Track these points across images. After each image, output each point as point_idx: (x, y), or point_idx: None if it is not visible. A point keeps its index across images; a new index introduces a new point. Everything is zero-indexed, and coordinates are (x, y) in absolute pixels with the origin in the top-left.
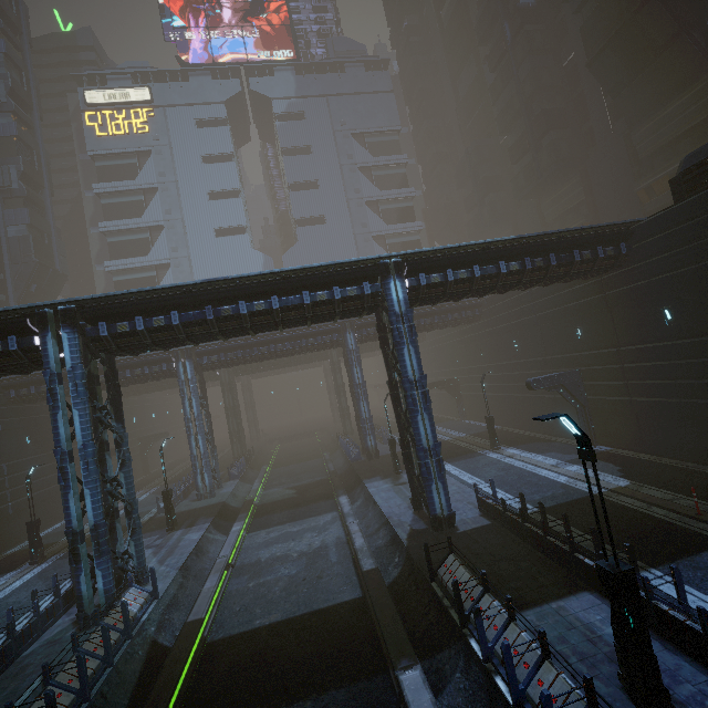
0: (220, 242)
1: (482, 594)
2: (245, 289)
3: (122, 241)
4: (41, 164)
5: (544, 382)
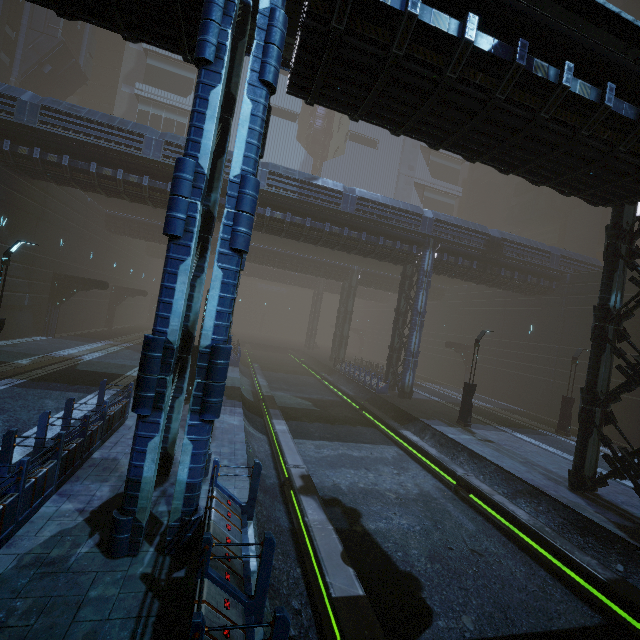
0: None
1: None
2: (586, 43)
3: (163, 69)
4: None
5: None
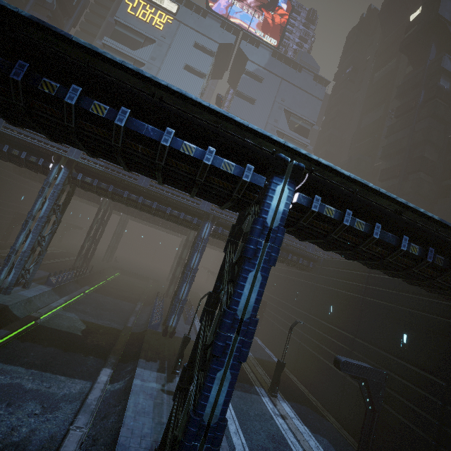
0: None
1: None
2: (91, 73)
3: None
4: (79, 3)
5: (353, 368)
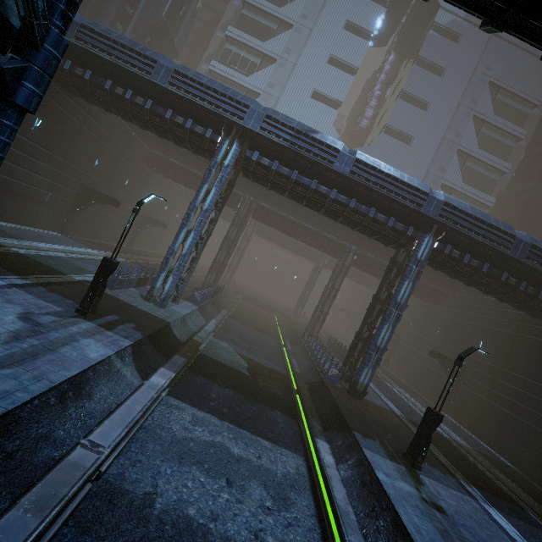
0: (311, 103)
1: None
2: None
3: (236, 53)
4: None
5: None
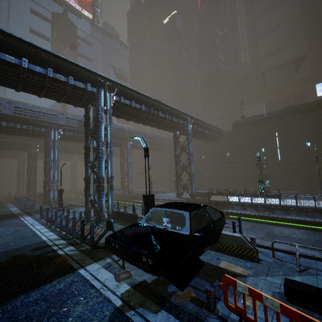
0: None
1: (230, 196)
2: (162, 108)
3: None
4: None
5: (196, 169)
